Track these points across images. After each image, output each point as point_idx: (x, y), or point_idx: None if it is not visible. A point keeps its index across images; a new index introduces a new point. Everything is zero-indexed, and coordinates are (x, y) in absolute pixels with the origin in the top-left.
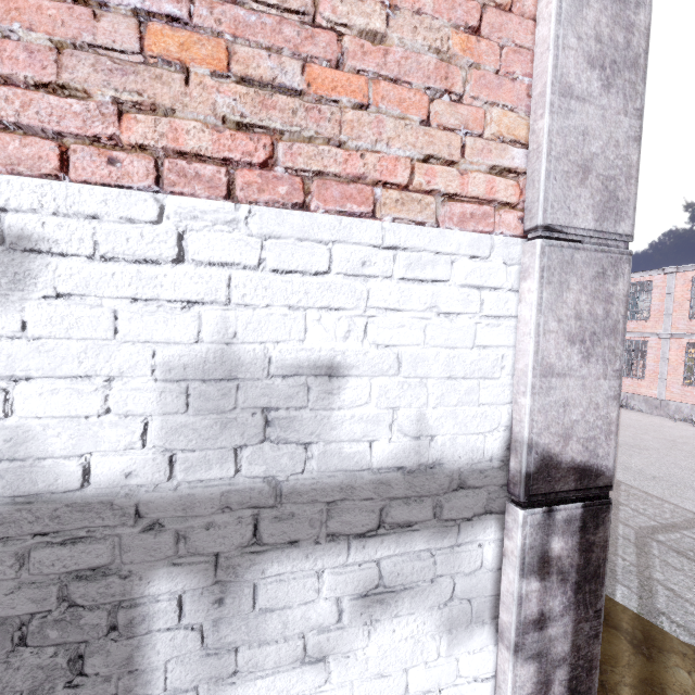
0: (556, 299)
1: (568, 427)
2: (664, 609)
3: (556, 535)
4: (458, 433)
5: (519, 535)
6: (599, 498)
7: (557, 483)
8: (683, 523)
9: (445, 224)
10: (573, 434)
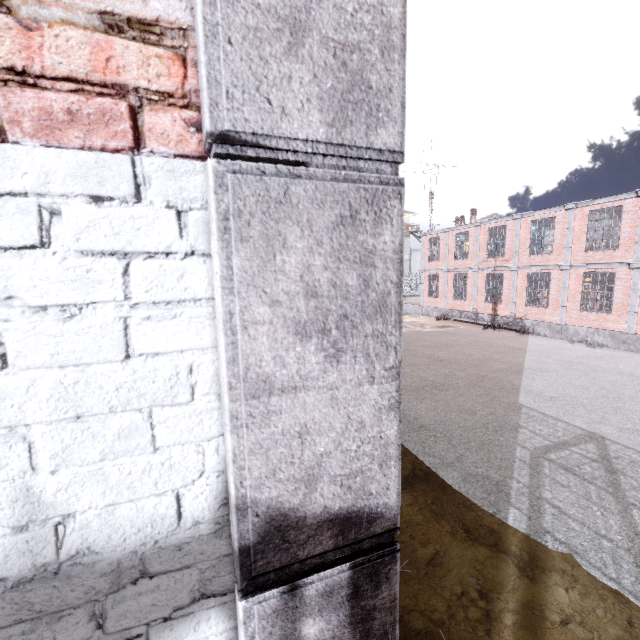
0: (262, 266)
1: (312, 465)
2: (549, 528)
3: (309, 617)
4: (120, 501)
5: (241, 637)
6: (380, 548)
7: (302, 548)
8: (572, 440)
9: (10, 133)
10: (323, 473)
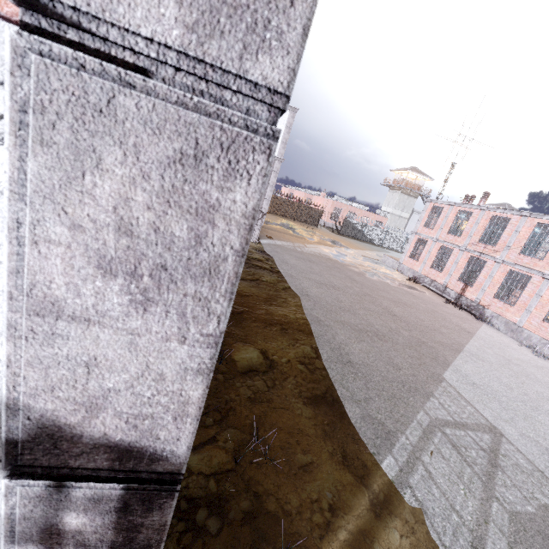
0: (66, 181)
1: (97, 395)
2: (413, 484)
3: (73, 511)
4: None
5: (1, 504)
6: (160, 483)
7: (74, 459)
8: (473, 426)
9: None
10: (108, 406)
